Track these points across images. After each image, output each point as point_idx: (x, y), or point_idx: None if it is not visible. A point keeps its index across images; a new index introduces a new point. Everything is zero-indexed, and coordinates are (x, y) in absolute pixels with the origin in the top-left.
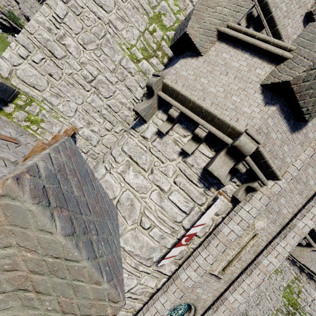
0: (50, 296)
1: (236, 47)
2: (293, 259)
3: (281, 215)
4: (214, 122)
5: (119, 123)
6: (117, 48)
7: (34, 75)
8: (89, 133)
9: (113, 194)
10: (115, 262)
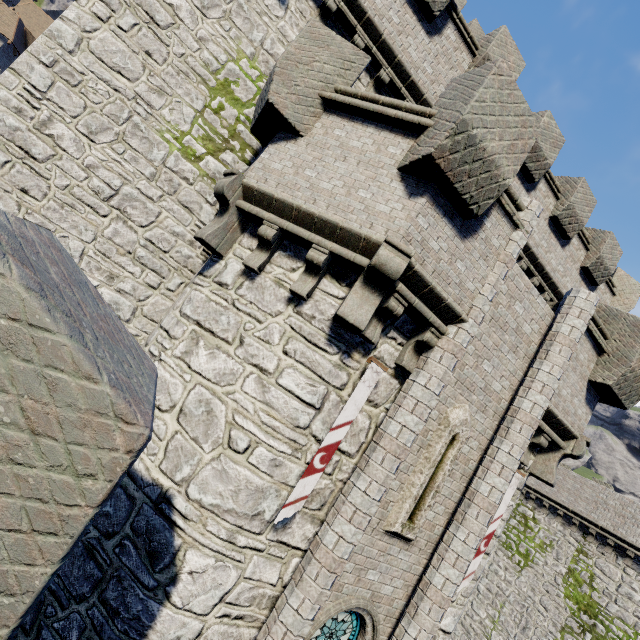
0: (5, 394)
1: (353, 119)
2: (565, 513)
3: (492, 395)
4: (336, 235)
5: (175, 272)
6: (156, 138)
7: None
8: (114, 296)
9: (169, 399)
10: (134, 389)
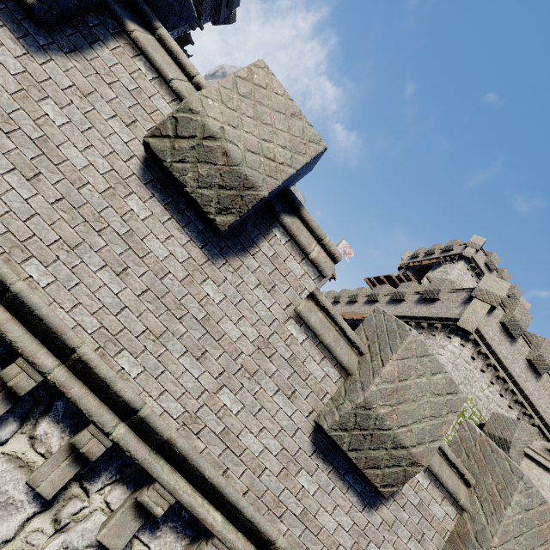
0: None
1: (540, 466)
2: None
3: None
4: None
5: None
6: None
7: None
8: None
9: None
10: None
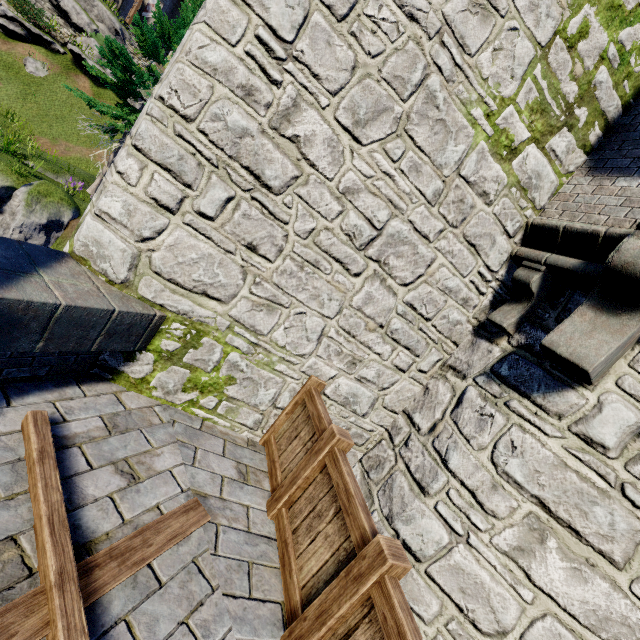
0: None
1: None
2: None
3: None
4: None
5: (433, 346)
6: (457, 118)
7: (203, 258)
8: (352, 387)
9: (493, 618)
10: None
